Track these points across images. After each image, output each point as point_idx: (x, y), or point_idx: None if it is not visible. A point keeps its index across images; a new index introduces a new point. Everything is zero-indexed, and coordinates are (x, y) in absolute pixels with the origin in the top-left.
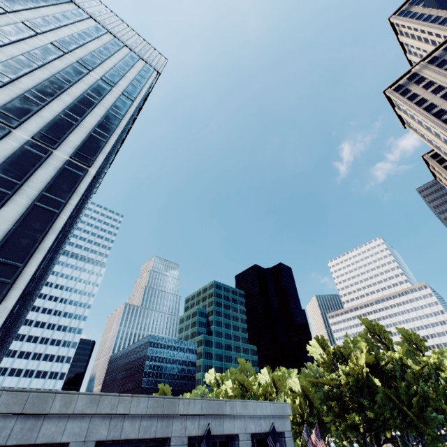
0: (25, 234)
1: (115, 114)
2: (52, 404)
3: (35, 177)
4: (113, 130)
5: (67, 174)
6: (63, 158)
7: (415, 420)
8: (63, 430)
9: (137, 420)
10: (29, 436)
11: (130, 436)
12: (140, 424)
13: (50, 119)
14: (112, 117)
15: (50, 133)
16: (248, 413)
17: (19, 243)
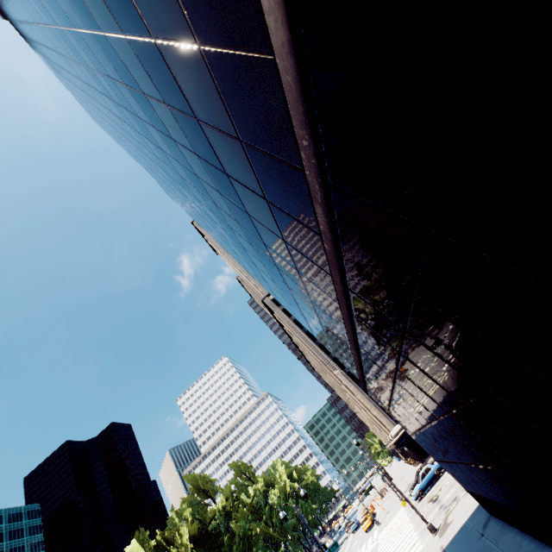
0: None
1: None
2: None
3: None
4: None
5: None
6: None
7: None
8: None
9: None
10: None
11: None
12: None
13: None
14: None
15: None
16: None
17: None
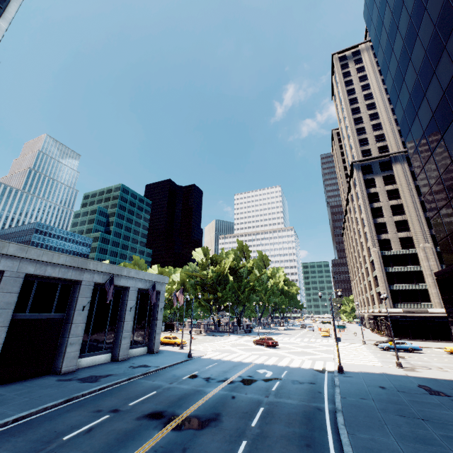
0: None
1: None
2: None
3: None
4: None
5: None
6: None
7: (243, 299)
8: None
9: (57, 267)
10: None
11: (52, 275)
12: (59, 270)
13: None
14: None
15: None
16: (139, 277)
17: None
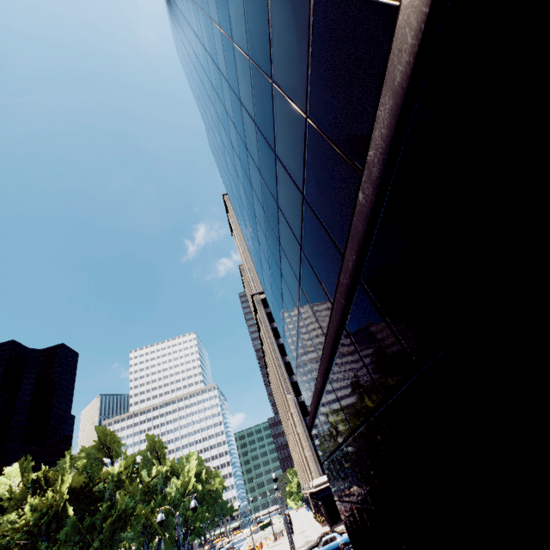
0: None
1: None
2: None
3: None
4: None
5: None
6: None
7: None
8: None
9: None
10: None
11: None
12: None
13: None
14: None
15: None
16: None
17: None
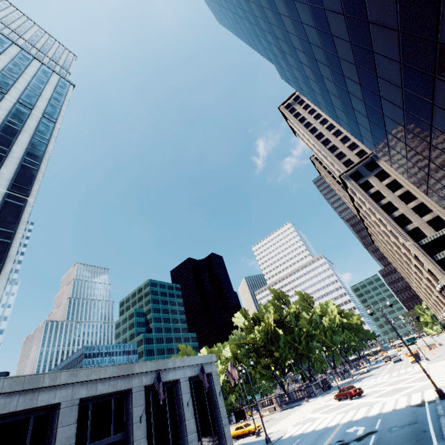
0: None
1: (41, 140)
2: (43, 381)
3: None
4: (42, 157)
5: (9, 206)
6: (2, 192)
7: (302, 350)
8: (55, 396)
9: (106, 381)
10: (31, 403)
11: (103, 392)
12: (109, 384)
13: None
14: (39, 143)
15: None
16: (186, 365)
17: None
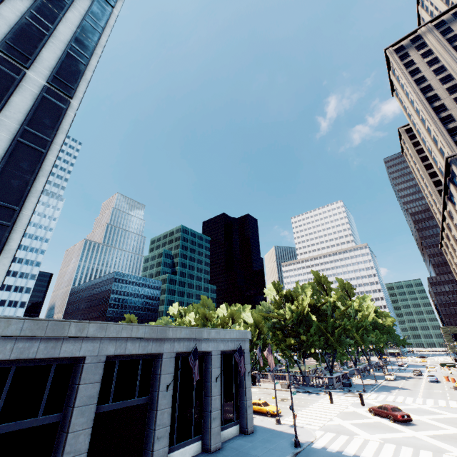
0: (14, 174)
1: (93, 25)
2: (69, 329)
3: (11, 104)
4: (93, 49)
5: (47, 105)
6: (40, 83)
7: (333, 343)
8: (80, 348)
9: (137, 341)
10: (53, 352)
11: (132, 352)
12: (139, 345)
13: (14, 22)
14: (90, 29)
15: (18, 45)
16: (220, 338)
17: (10, 184)
